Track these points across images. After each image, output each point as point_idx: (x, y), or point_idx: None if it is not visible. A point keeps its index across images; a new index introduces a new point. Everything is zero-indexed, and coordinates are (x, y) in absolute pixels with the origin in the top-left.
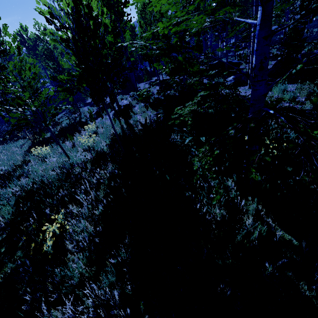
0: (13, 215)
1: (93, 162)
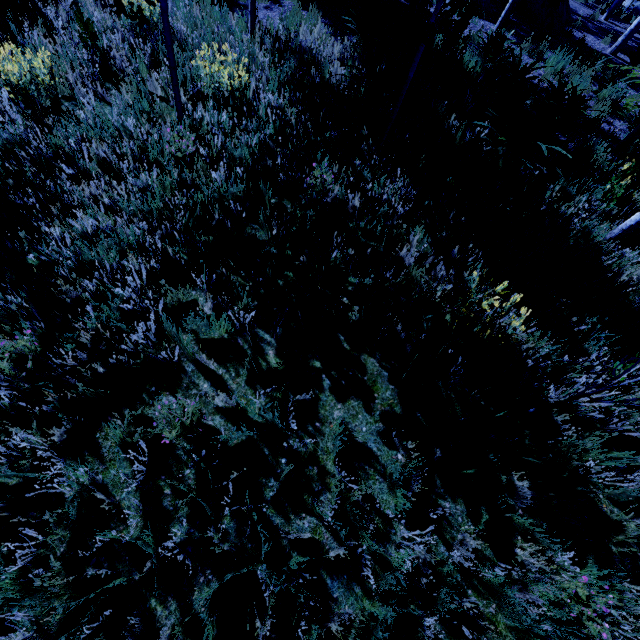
0: (251, 295)
1: (333, 159)
